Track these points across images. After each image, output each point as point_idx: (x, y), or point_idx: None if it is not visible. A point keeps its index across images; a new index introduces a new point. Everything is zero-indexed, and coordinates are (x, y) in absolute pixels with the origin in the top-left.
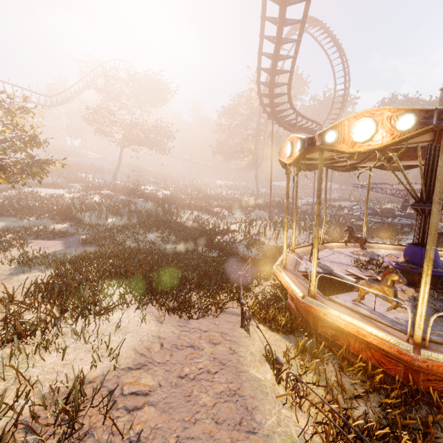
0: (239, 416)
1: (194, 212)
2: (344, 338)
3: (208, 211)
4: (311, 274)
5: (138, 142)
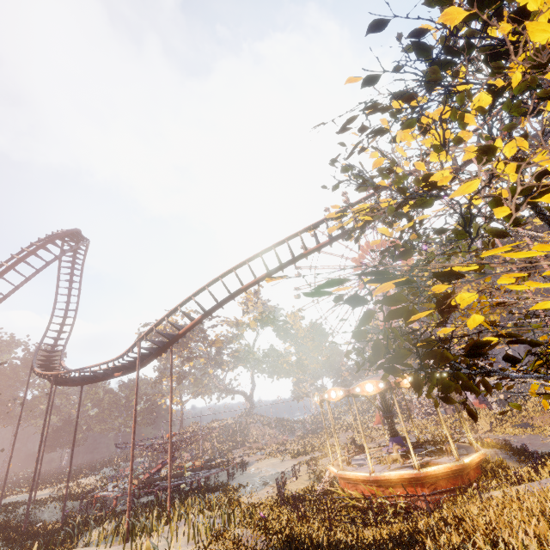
0: None
1: None
2: (470, 475)
3: None
4: (453, 447)
5: None
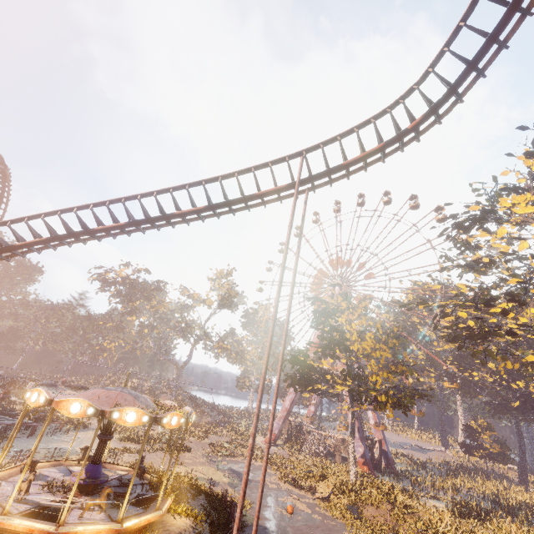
0: None
1: None
2: None
3: None
4: (67, 506)
5: None
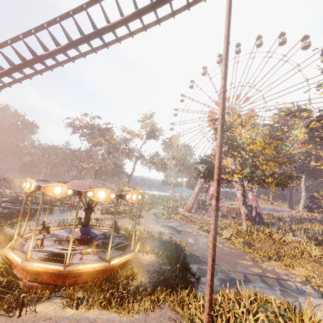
0: (88, 321)
1: None
2: (81, 278)
3: None
4: (68, 254)
5: None
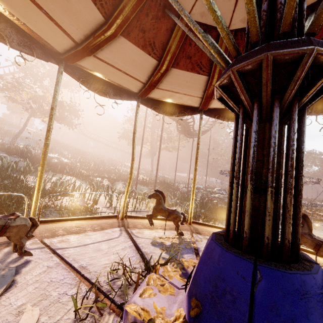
0: None
1: (69, 177)
2: None
3: (86, 178)
4: None
5: (43, 113)
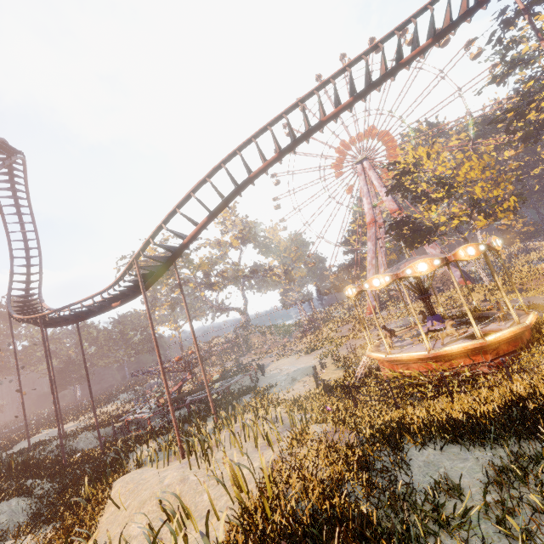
0: None
1: None
2: (526, 336)
3: None
4: (513, 312)
5: None
